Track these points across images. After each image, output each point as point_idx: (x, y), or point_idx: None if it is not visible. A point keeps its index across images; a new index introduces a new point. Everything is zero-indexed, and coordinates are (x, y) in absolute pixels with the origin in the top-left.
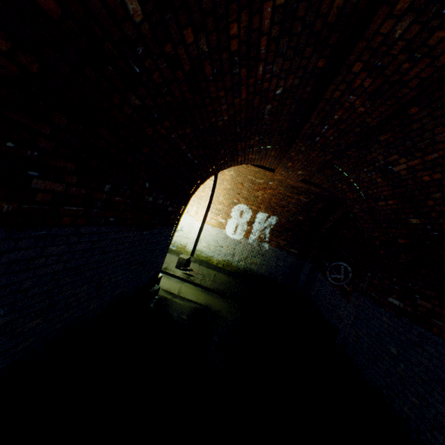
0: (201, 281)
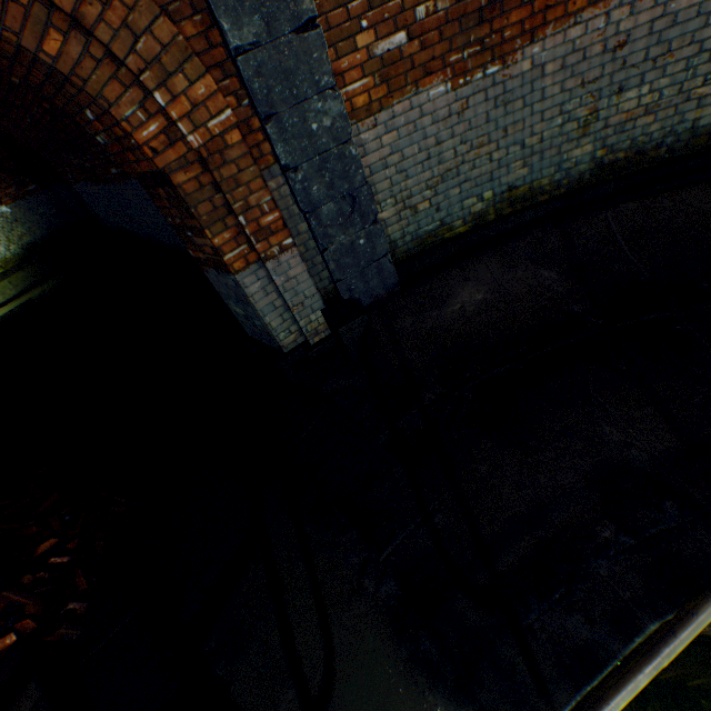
0: (7, 299)
